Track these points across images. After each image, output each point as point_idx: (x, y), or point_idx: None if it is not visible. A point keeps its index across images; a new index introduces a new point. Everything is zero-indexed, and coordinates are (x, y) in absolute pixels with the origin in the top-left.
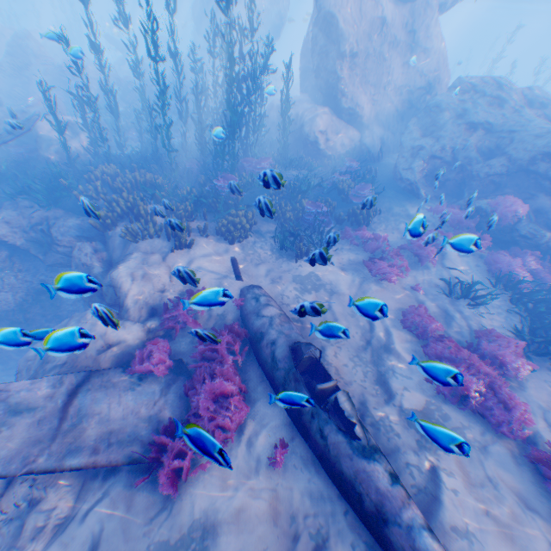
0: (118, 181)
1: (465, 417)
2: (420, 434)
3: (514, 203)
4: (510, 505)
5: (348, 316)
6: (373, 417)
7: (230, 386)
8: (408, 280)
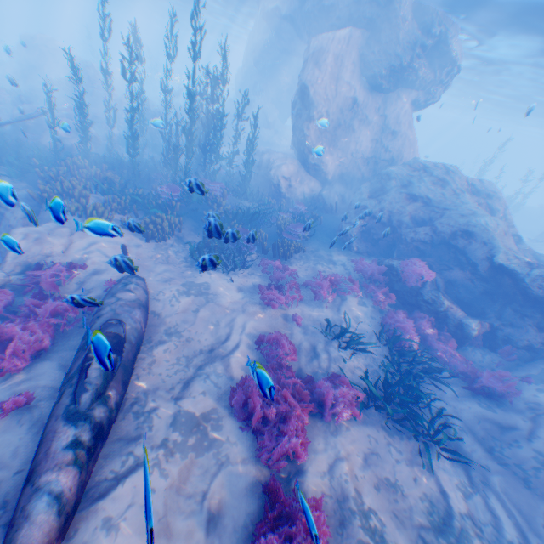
0: (81, 170)
1: (238, 435)
2: (175, 434)
3: (422, 267)
4: (195, 521)
5: (209, 324)
6: (143, 407)
7: (25, 337)
8: (295, 312)
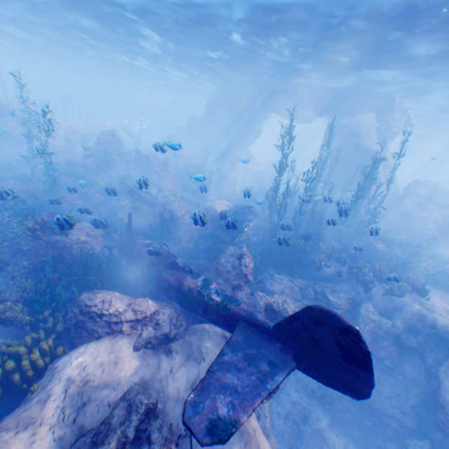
0: (325, 250)
1: None
2: None
3: None
4: None
5: None
6: None
7: None
8: None
